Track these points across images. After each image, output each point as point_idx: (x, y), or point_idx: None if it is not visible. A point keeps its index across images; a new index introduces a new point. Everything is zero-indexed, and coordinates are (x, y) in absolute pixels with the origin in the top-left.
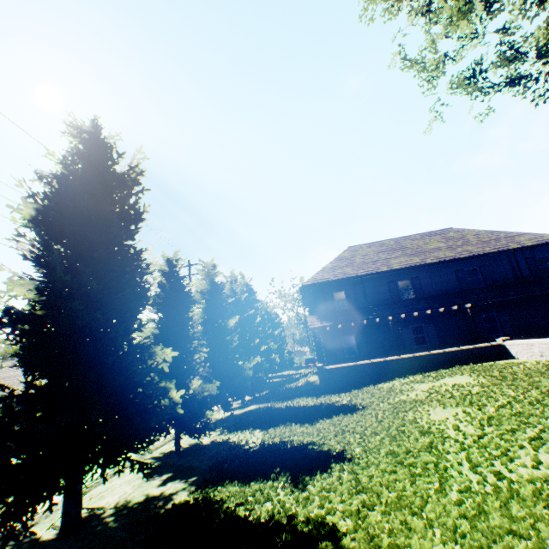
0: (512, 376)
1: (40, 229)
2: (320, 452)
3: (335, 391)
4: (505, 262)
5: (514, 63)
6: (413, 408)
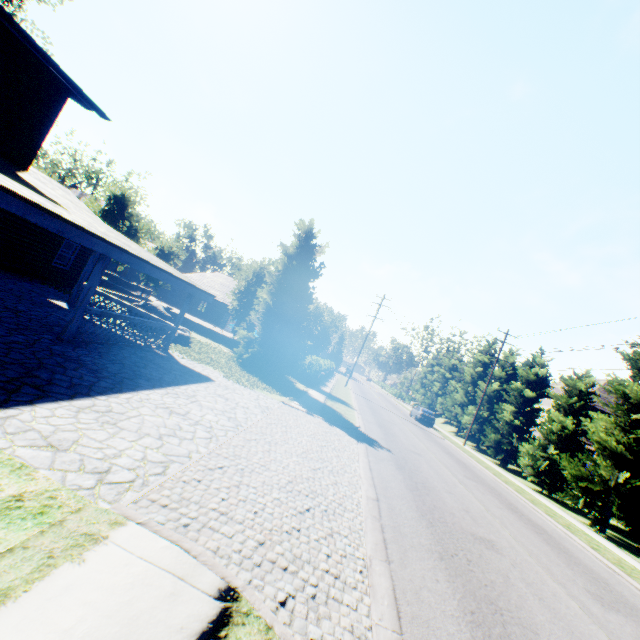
0: None
1: None
2: None
3: None
4: None
5: None
6: None
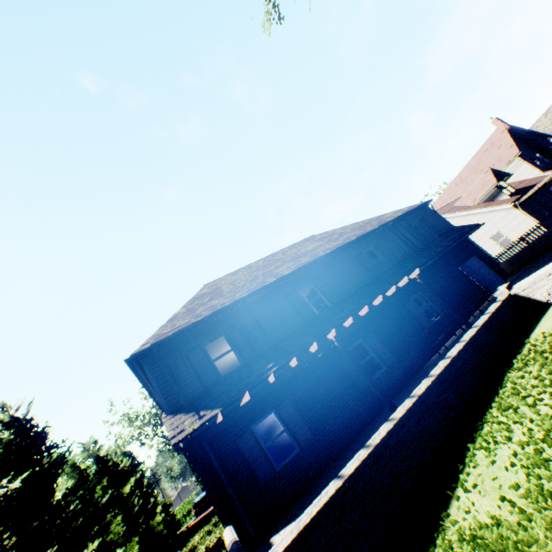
0: None
1: None
2: None
3: None
4: (392, 235)
5: None
6: None
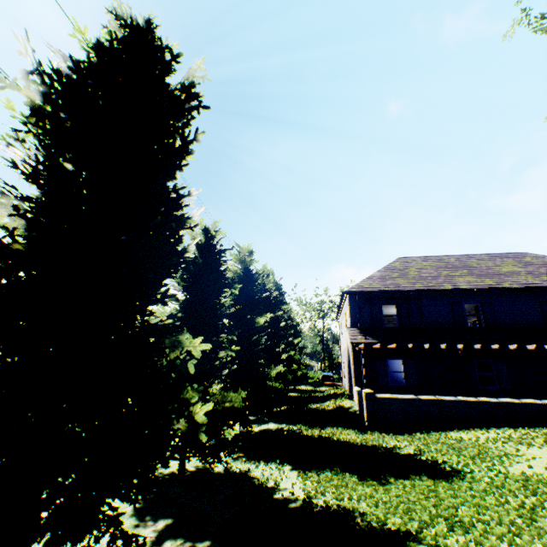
0: None
1: (46, 130)
2: None
3: (386, 429)
4: None
5: None
6: None
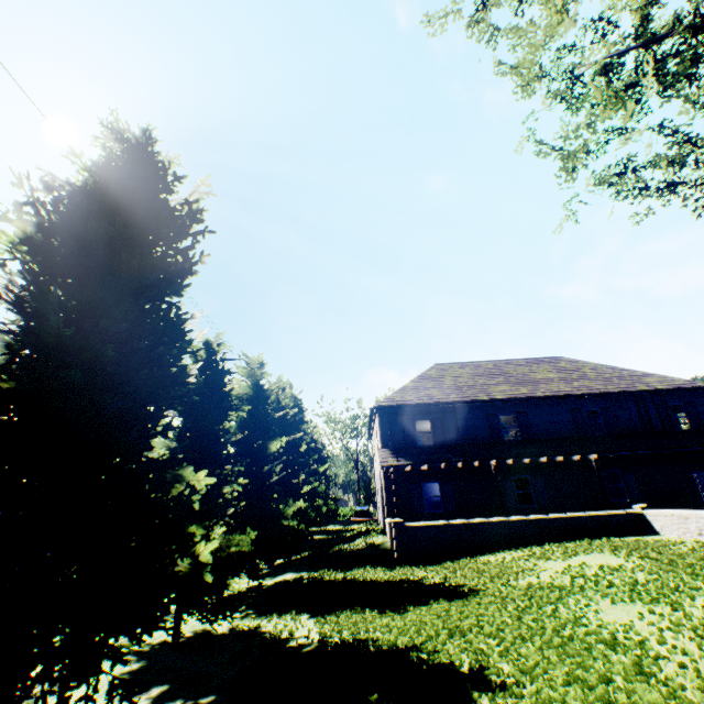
0: (682, 560)
1: (35, 257)
2: (436, 666)
3: (417, 561)
4: (632, 406)
5: (673, 164)
6: (564, 600)
